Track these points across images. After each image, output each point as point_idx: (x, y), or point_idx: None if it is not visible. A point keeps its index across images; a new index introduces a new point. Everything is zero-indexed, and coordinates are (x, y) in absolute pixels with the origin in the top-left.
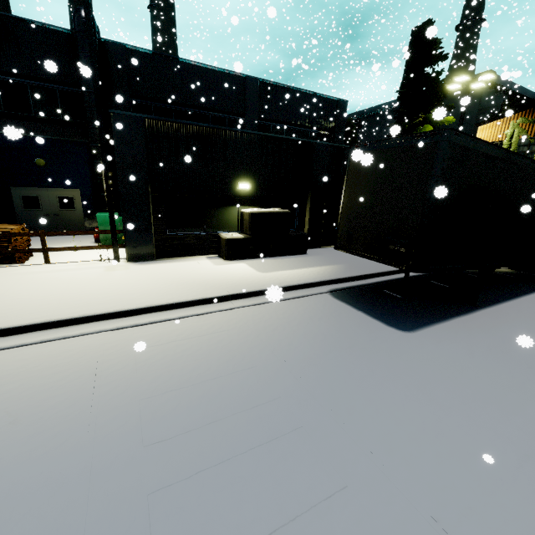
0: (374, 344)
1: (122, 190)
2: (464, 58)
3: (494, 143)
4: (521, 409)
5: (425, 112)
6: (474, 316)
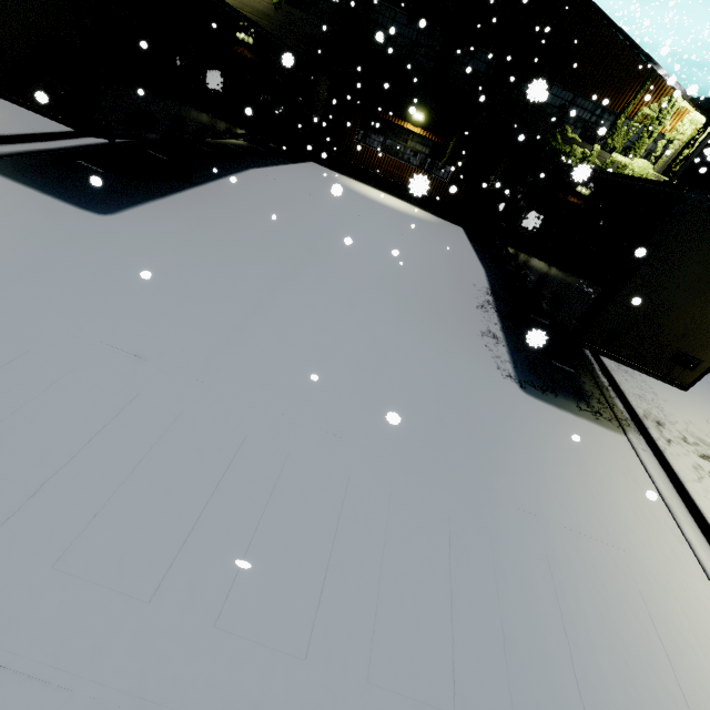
0: (60, 232)
1: None
2: None
3: None
4: (197, 268)
5: None
6: (186, 195)
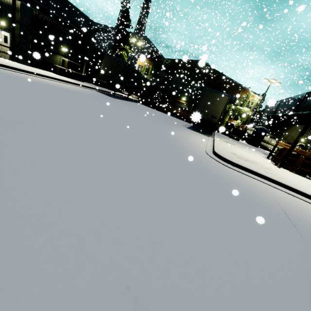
0: (108, 97)
1: (21, 33)
2: (142, 24)
3: (141, 66)
4: (127, 104)
5: (124, 45)
6: (126, 101)
